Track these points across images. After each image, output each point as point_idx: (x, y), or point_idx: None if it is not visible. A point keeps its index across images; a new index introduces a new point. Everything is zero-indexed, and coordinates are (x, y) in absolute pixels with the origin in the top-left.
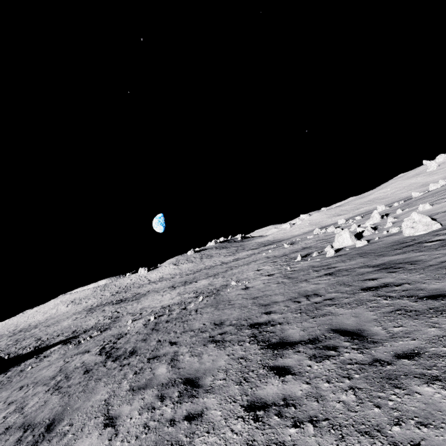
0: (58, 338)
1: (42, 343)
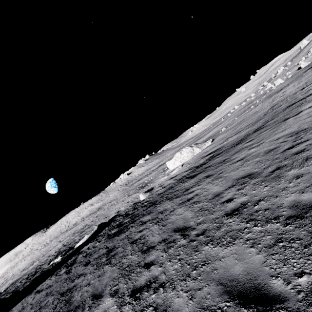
0: None
1: None
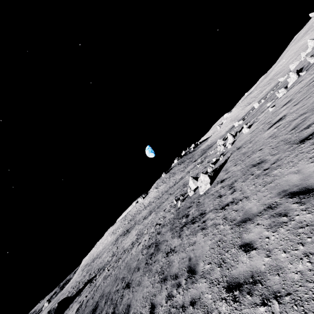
0: (92, 275)
1: (88, 279)
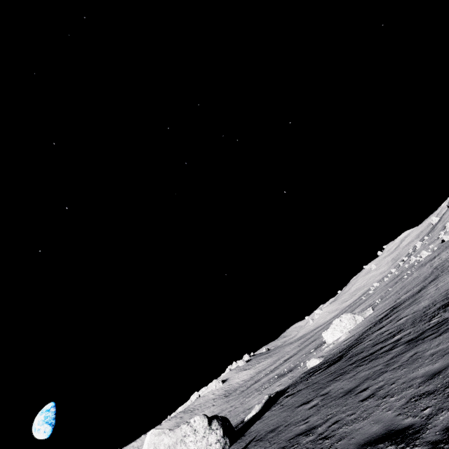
0: None
1: None
